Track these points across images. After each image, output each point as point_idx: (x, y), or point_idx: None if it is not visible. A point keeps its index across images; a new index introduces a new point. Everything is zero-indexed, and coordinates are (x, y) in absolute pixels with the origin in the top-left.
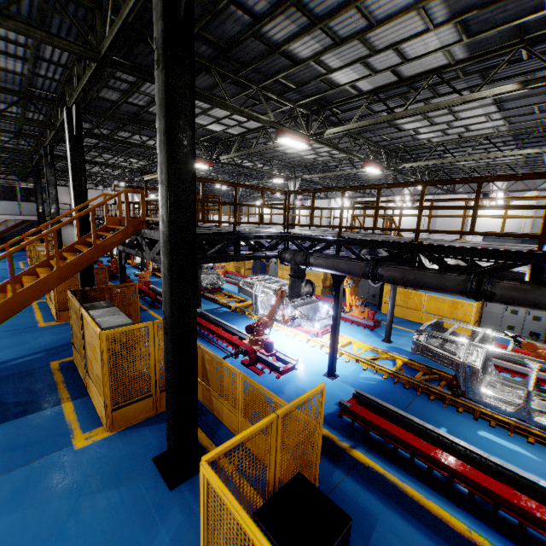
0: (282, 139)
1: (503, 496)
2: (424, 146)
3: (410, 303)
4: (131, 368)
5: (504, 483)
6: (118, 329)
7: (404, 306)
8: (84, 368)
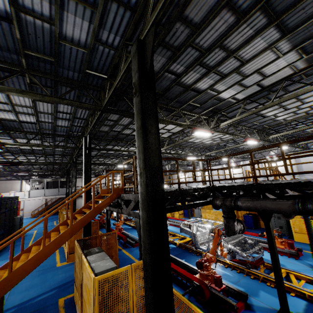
0: (196, 132)
1: None
2: (282, 123)
3: None
4: (115, 312)
5: None
6: (106, 274)
7: None
8: (80, 307)
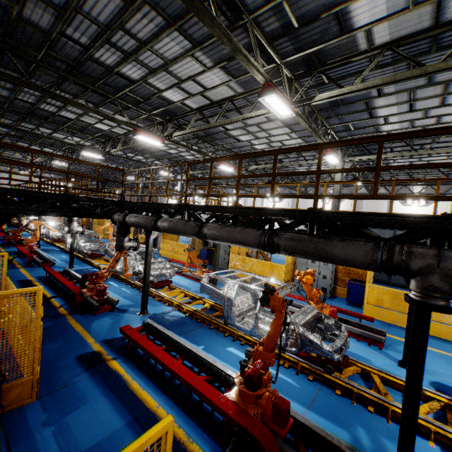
0: (137, 136)
1: (182, 376)
2: None
3: (246, 267)
4: None
5: (210, 376)
6: None
7: (242, 270)
8: None
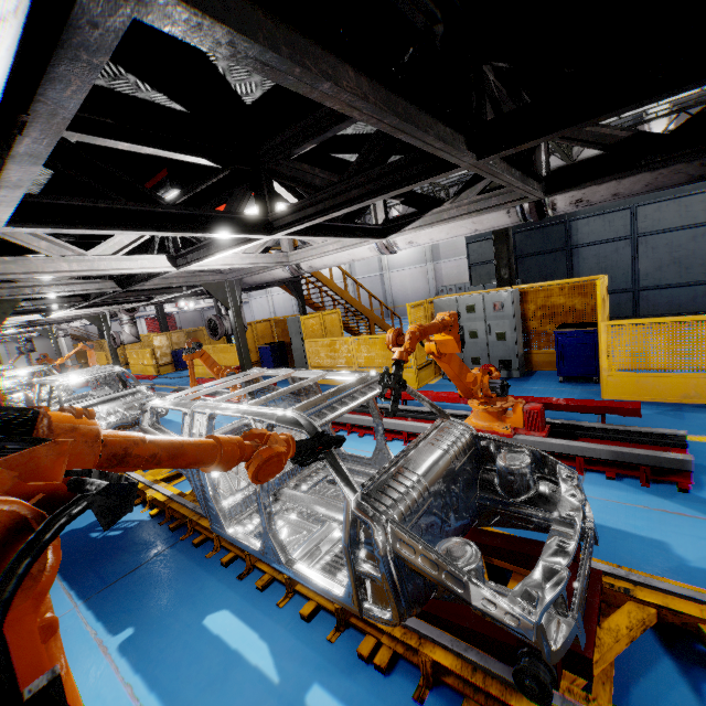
0: None
1: None
2: None
3: (339, 358)
4: None
5: None
6: None
7: (334, 365)
8: None
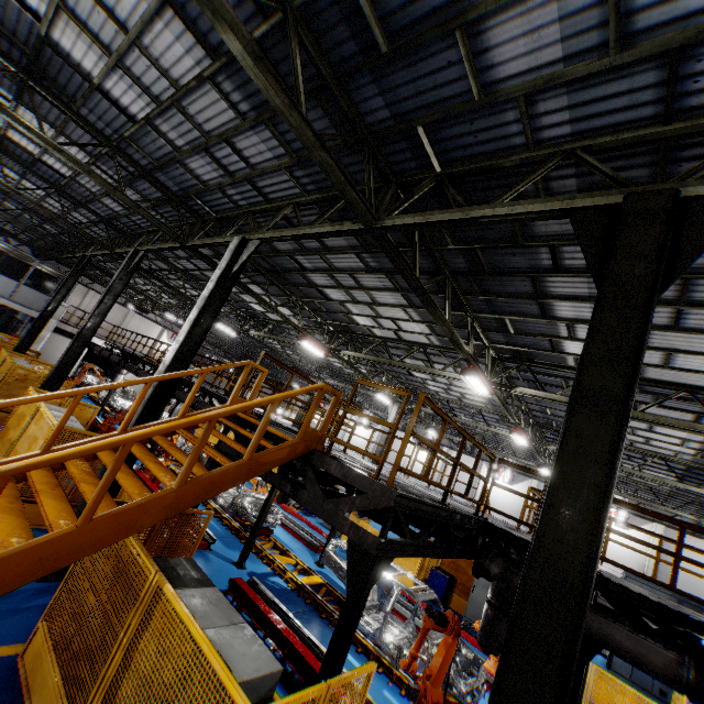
0: (472, 377)
1: None
2: None
3: None
4: None
5: None
6: (281, 702)
7: None
8: None
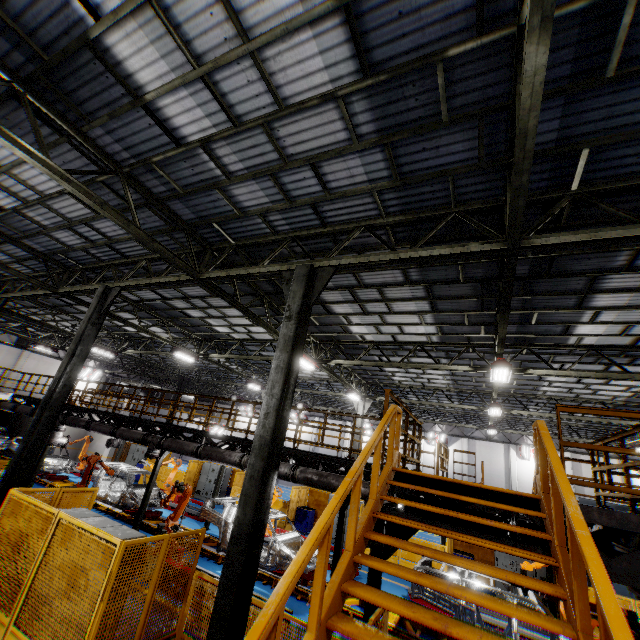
0: (505, 369)
1: None
2: (535, 396)
3: None
4: None
5: None
6: None
7: None
8: None
